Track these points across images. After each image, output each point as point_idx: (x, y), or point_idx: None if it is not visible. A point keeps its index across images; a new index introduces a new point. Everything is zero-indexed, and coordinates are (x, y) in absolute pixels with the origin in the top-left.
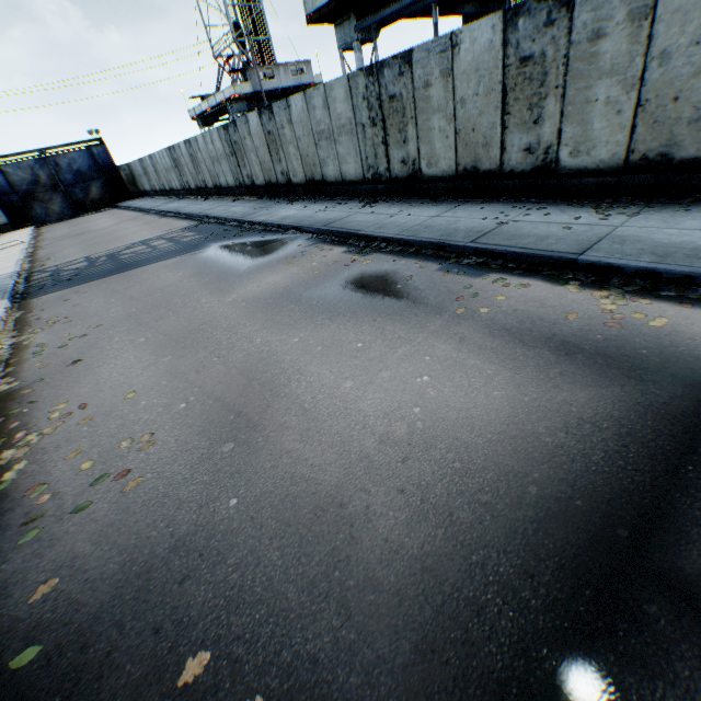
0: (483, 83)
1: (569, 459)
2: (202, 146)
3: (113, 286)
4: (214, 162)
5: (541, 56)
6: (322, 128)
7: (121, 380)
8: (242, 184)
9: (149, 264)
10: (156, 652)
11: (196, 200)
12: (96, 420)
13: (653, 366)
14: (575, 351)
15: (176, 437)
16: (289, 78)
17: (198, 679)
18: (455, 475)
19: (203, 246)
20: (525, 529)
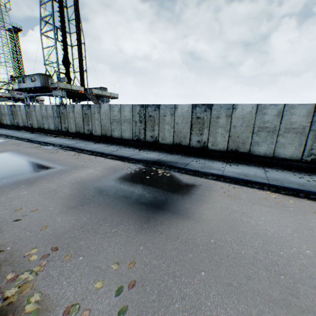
0: (24, 113)
1: None
2: None
3: None
4: None
5: (29, 111)
6: (4, 113)
7: None
8: None
9: None
10: None
11: None
12: None
13: None
14: None
15: None
16: None
17: None
18: None
19: None
20: None
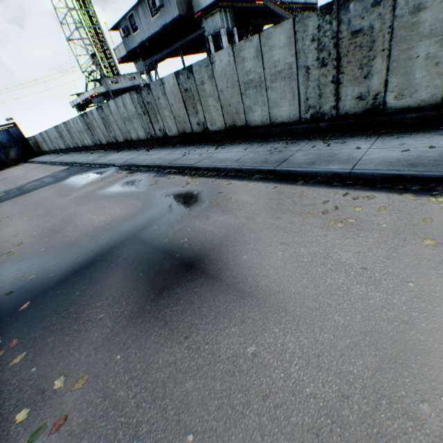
0: (176, 98)
1: (139, 221)
2: (73, 125)
3: (17, 201)
4: (80, 133)
5: (190, 89)
6: (125, 116)
7: (14, 231)
8: (96, 144)
9: (38, 189)
10: (12, 277)
11: (74, 154)
12: (2, 243)
13: (181, 196)
14: (167, 195)
15: (31, 241)
16: (127, 82)
17: (22, 277)
18: (108, 230)
19: (67, 178)
20: (116, 236)
